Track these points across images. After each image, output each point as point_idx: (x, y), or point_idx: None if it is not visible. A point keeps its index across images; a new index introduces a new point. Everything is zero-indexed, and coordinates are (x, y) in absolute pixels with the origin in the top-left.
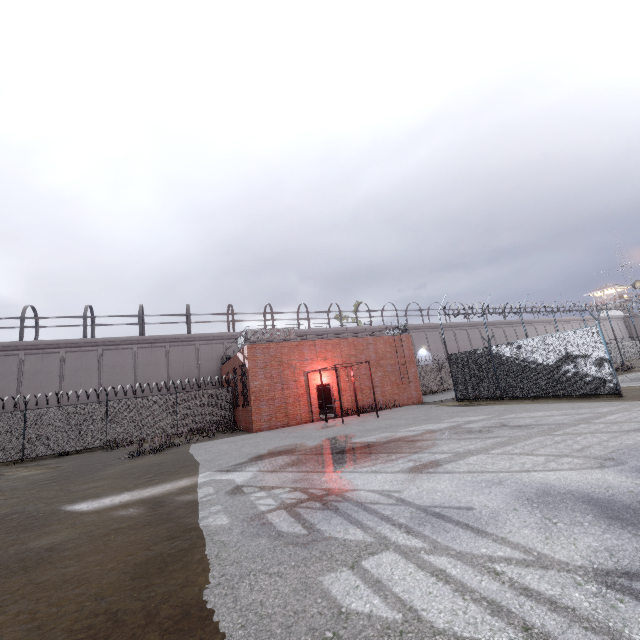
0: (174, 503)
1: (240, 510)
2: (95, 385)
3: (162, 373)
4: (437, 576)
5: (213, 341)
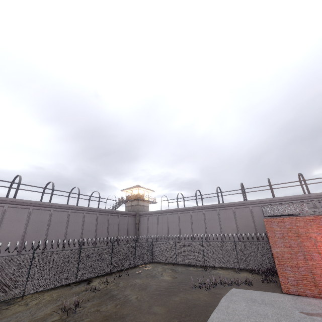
0: None
1: None
2: (204, 228)
3: (233, 224)
4: None
5: (260, 204)
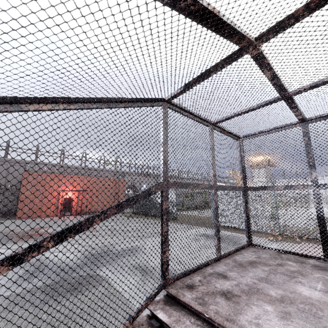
0: None
1: None
2: None
3: None
4: None
5: (20, 164)
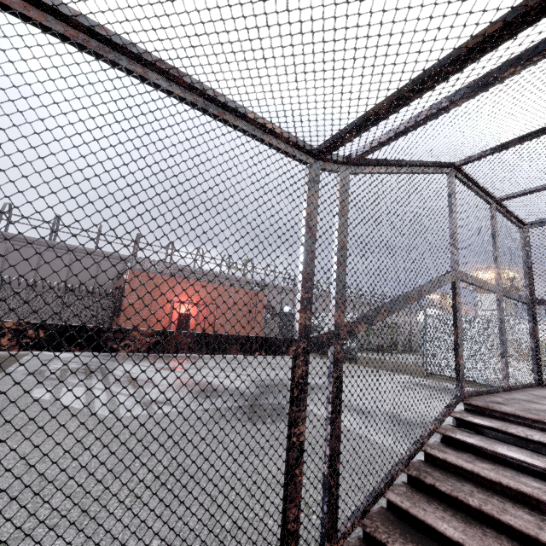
0: (2, 359)
1: (36, 366)
2: None
3: (62, 275)
4: (87, 394)
5: (115, 260)
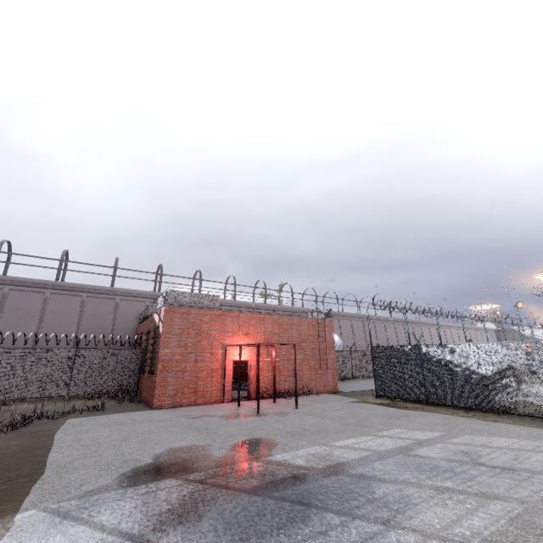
0: None
1: None
2: None
3: (72, 323)
4: None
5: (135, 298)
